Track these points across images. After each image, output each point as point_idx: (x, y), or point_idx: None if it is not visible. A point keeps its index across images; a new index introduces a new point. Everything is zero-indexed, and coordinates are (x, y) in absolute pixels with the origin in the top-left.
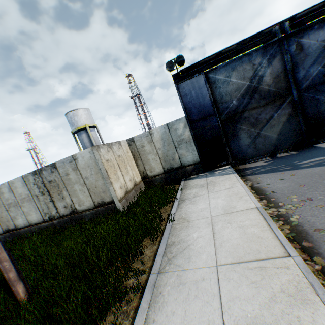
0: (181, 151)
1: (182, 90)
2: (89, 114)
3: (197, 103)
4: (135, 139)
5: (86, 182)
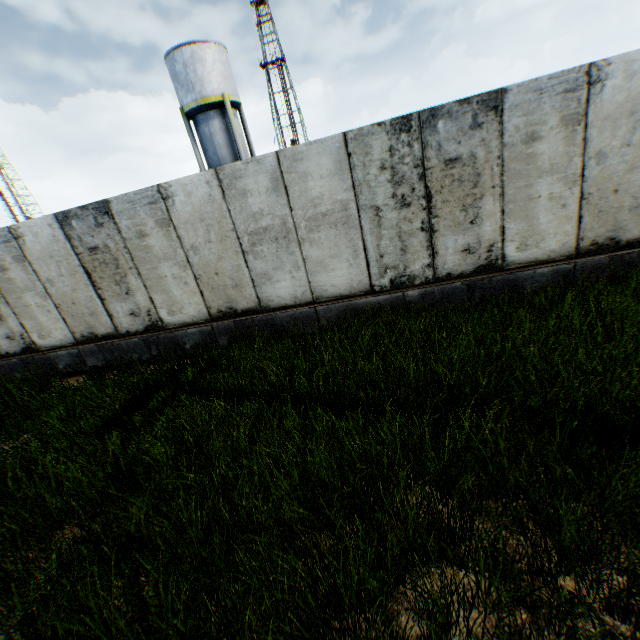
0: None
1: None
2: (229, 66)
3: None
4: None
5: (587, 170)
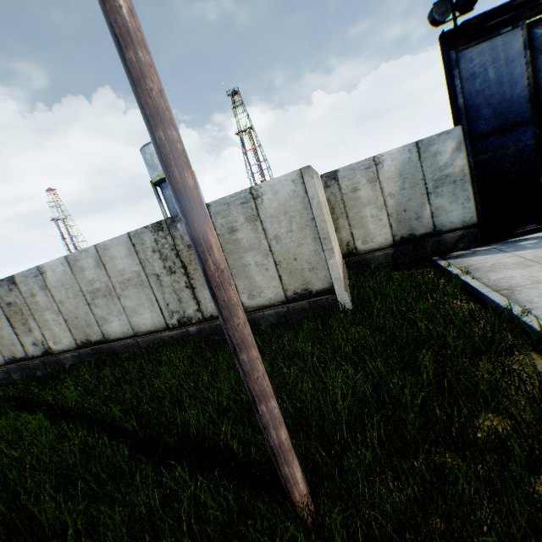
0: (438, 201)
1: (464, 66)
2: None
3: (494, 97)
4: (341, 175)
5: (273, 247)
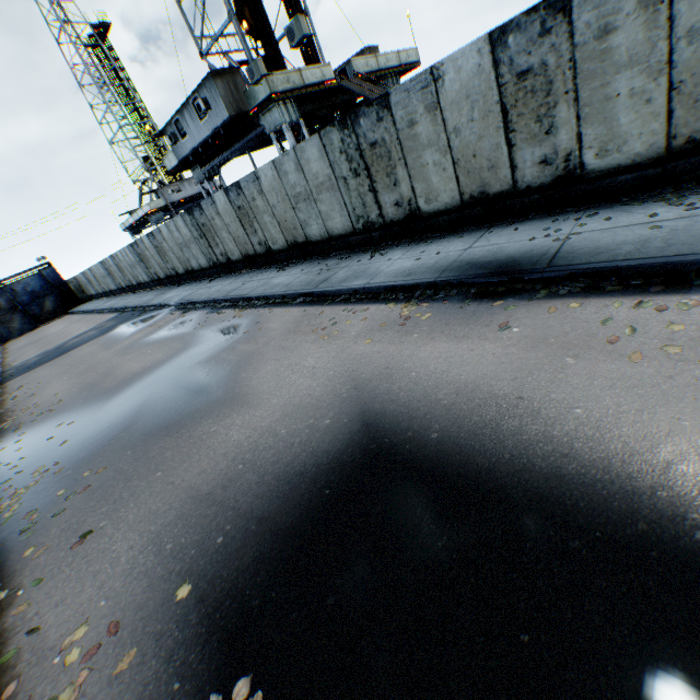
0: None
1: None
2: None
3: None
4: None
5: None
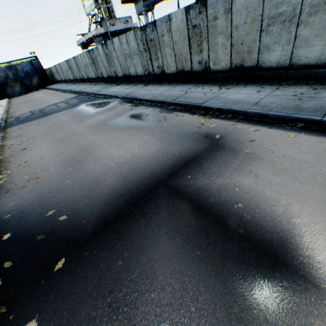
0: None
1: None
2: None
3: None
4: None
5: None
